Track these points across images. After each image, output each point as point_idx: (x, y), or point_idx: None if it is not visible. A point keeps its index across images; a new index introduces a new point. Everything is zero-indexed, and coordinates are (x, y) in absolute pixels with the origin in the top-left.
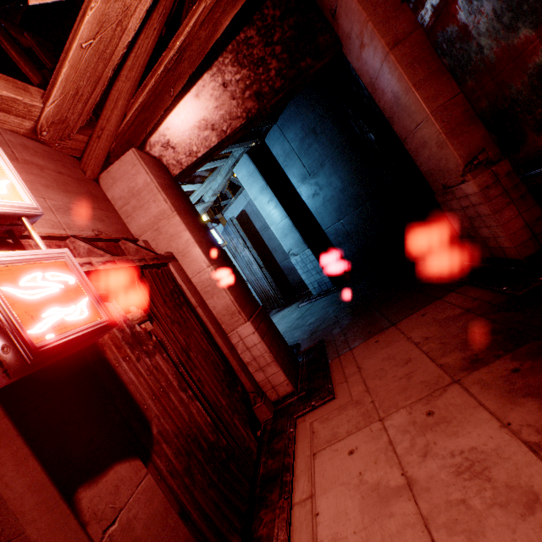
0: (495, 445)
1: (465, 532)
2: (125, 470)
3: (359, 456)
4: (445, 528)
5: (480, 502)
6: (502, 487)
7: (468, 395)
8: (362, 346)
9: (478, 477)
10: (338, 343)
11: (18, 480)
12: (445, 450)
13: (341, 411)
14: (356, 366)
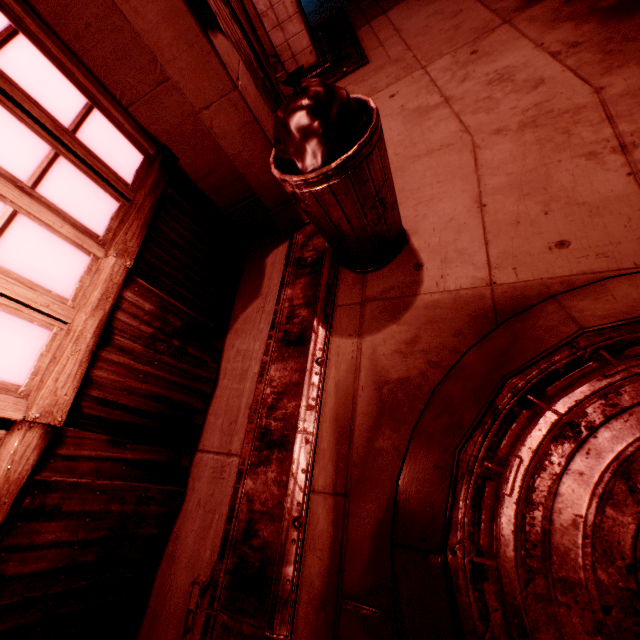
0: (525, 61)
1: (485, 111)
2: (226, 44)
3: (401, 97)
4: (471, 113)
5: (501, 95)
6: (520, 83)
7: (515, 31)
8: (400, 8)
9: (504, 82)
10: (366, 10)
11: (148, 6)
12: (482, 74)
13: (379, 71)
14: (393, 30)
